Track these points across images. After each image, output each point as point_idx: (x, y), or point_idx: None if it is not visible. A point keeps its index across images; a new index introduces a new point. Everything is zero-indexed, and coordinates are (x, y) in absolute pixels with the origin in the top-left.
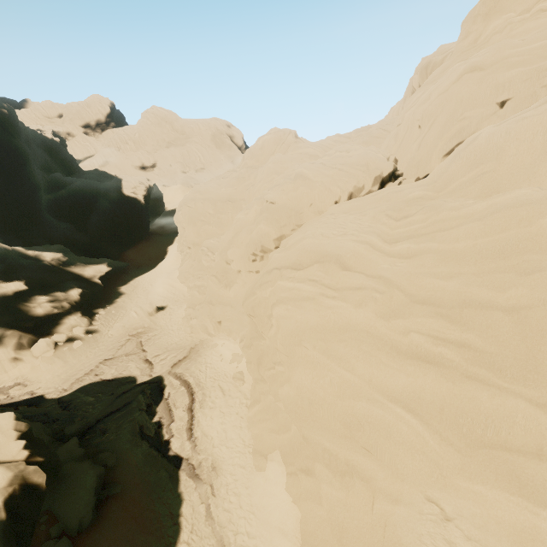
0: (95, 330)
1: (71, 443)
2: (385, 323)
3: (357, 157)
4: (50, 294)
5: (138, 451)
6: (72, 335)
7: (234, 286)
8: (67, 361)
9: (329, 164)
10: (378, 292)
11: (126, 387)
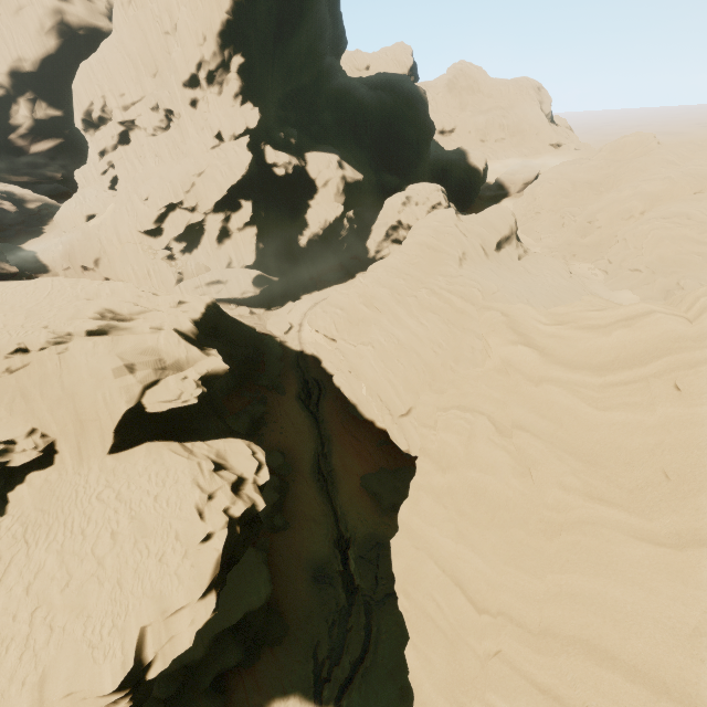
0: None
1: None
2: (699, 235)
3: (706, 172)
4: None
5: None
6: None
7: (590, 236)
8: None
9: (687, 173)
10: (700, 226)
11: None
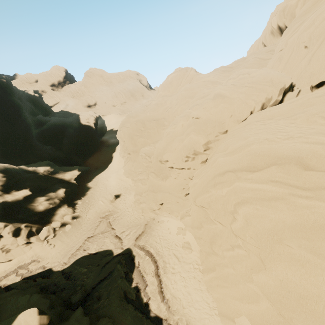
0: (77, 216)
1: (78, 312)
2: None
3: (261, 76)
4: (46, 195)
5: (127, 314)
6: (63, 221)
7: (169, 179)
8: (63, 240)
9: (238, 84)
10: None
11: (107, 259)
